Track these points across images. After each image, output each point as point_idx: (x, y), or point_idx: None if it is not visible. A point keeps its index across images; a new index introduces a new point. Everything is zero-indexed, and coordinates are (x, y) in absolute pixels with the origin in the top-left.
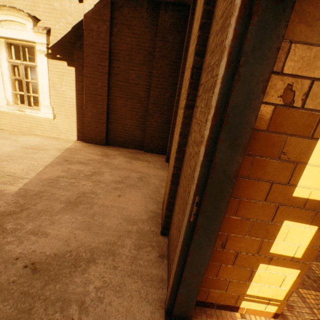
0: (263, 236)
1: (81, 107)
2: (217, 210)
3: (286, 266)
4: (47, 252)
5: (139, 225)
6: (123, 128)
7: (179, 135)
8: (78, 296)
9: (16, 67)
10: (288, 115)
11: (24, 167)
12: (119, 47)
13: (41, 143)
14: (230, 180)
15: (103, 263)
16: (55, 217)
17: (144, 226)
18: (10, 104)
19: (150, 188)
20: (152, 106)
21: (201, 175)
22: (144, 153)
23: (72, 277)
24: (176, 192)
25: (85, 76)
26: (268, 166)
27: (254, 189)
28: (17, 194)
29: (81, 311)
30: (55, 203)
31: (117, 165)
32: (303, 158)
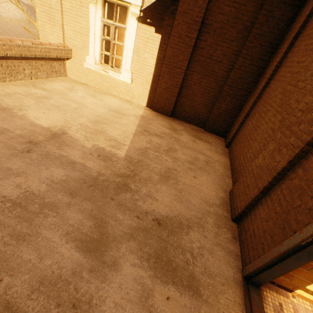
0: None
1: (157, 77)
2: None
3: None
4: (161, 213)
5: (214, 208)
6: (190, 104)
7: (288, 162)
8: (188, 248)
9: (106, 26)
10: None
11: (119, 133)
12: (213, 18)
13: (120, 107)
14: None
15: (197, 231)
16: (157, 186)
17: (218, 210)
18: (96, 63)
19: (217, 174)
20: (228, 88)
21: None
22: (204, 132)
23: (181, 235)
24: (261, 199)
25: (169, 46)
26: None
27: None
28: (126, 160)
29: (193, 258)
30: (152, 173)
31: (185, 143)
32: None
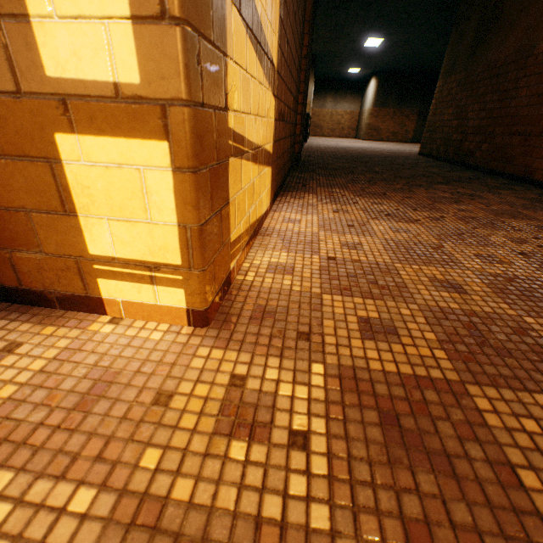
0: None
1: None
2: None
3: (123, 131)
4: None
5: None
6: None
7: None
8: None
9: None
10: None
11: None
12: None
13: None
14: None
15: None
16: None
17: None
18: None
19: None
20: None
21: None
22: None
23: None
24: None
25: None
26: None
27: None
28: None
29: None
30: None
31: None
32: None
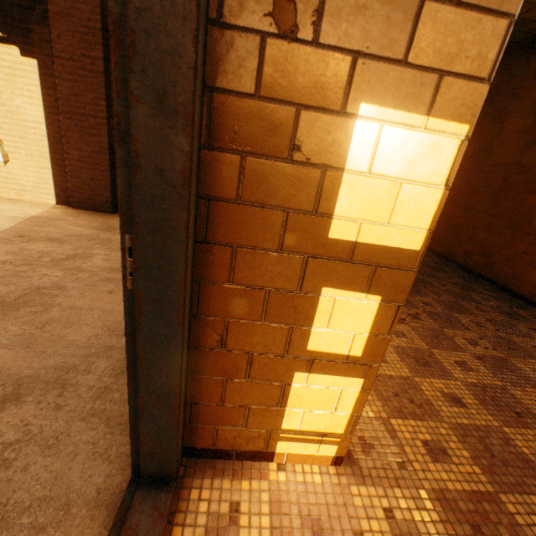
0: (291, 320)
1: (59, 140)
2: (169, 260)
3: (339, 373)
4: None
5: None
6: None
7: None
8: None
9: None
10: (293, 60)
11: None
12: None
13: None
14: (178, 194)
15: (36, 401)
16: None
17: None
18: None
19: None
20: None
21: (124, 187)
22: None
23: None
24: None
25: (59, 78)
26: (274, 176)
27: (257, 227)
28: None
29: None
30: None
31: None
32: (335, 158)
